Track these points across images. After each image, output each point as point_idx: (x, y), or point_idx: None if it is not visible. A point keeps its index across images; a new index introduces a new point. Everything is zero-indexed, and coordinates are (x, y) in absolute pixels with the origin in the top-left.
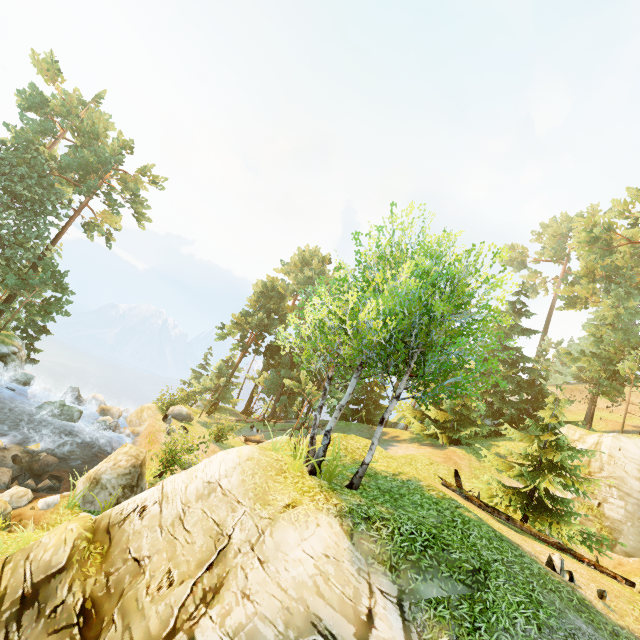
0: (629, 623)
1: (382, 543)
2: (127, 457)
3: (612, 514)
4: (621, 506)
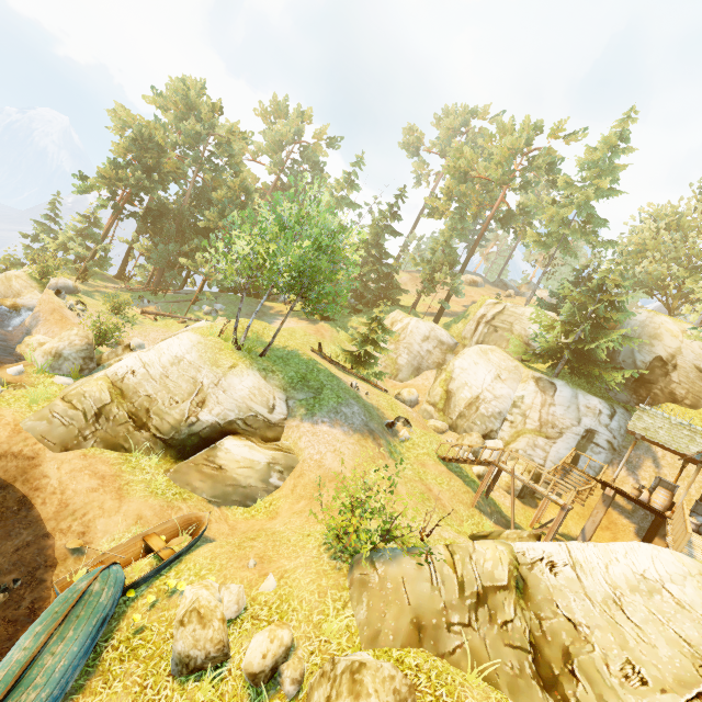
0: (373, 402)
1: (280, 381)
2: (79, 338)
3: (401, 362)
4: (406, 358)
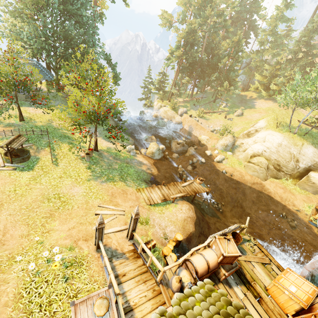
0: None
1: None
2: (231, 138)
3: None
4: None
